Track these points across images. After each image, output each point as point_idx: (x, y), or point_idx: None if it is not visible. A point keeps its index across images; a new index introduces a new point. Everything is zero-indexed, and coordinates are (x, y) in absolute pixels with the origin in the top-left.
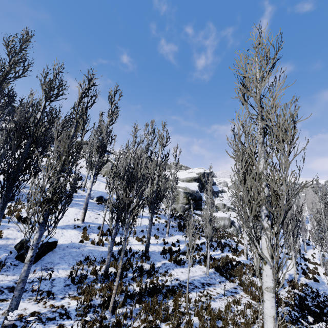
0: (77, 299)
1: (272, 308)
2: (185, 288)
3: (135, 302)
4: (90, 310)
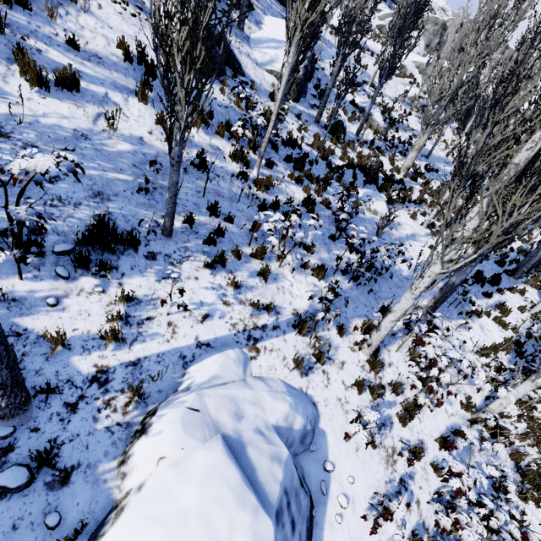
0: None
1: None
2: None
3: None
4: None
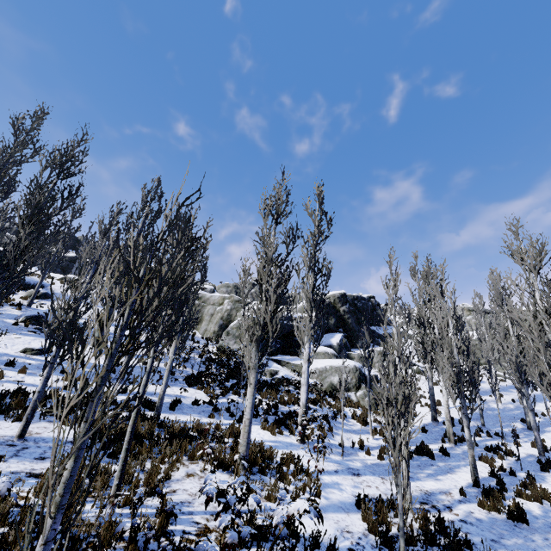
0: None
1: None
2: None
3: None
4: None
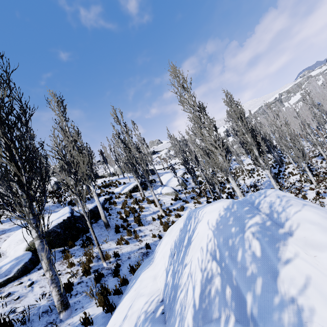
0: None
1: None
2: None
3: None
4: None
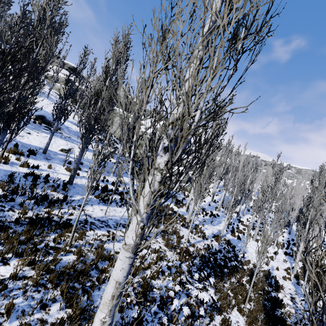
0: None
1: (122, 271)
2: (91, 225)
3: None
4: None
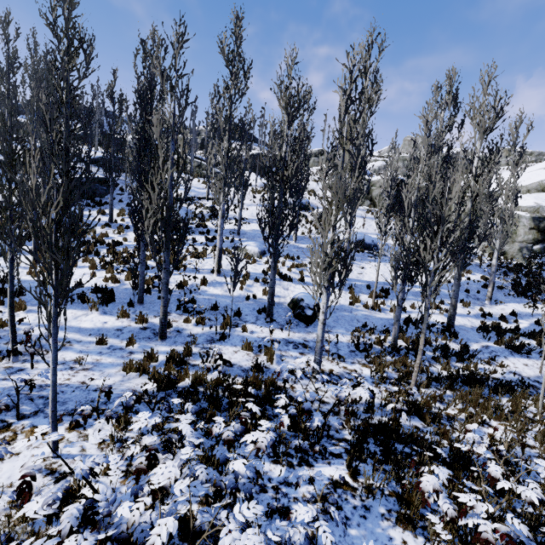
0: (370, 367)
1: None
2: (533, 388)
3: (444, 387)
4: (386, 382)
